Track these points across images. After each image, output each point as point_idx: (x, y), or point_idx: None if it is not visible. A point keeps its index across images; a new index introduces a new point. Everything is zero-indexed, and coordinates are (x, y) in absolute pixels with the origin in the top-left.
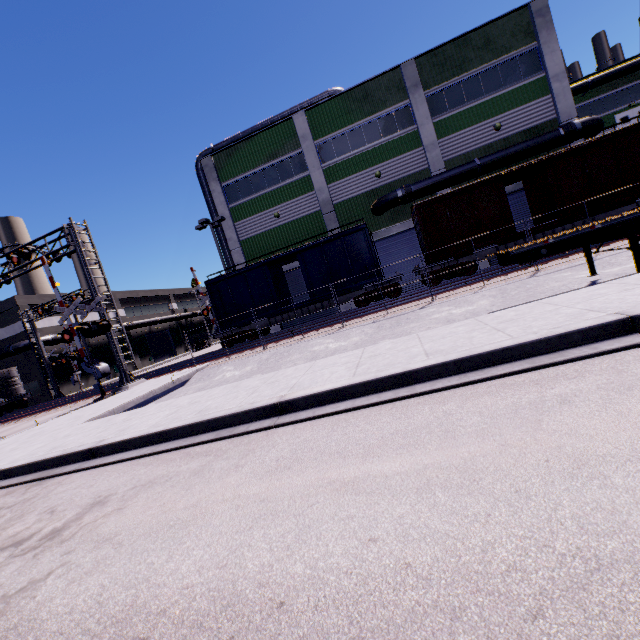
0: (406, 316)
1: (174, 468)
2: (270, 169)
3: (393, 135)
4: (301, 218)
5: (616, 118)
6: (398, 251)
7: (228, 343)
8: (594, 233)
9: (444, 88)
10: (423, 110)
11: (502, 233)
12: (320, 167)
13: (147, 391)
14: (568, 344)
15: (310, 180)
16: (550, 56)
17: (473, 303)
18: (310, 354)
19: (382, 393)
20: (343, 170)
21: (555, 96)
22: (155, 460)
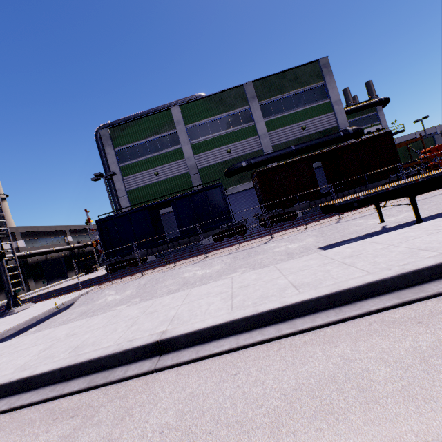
0: (254, 249)
1: (28, 440)
2: (153, 141)
3: (239, 126)
4: (174, 177)
5: (365, 131)
6: (242, 203)
7: (112, 269)
8: (386, 193)
9: (271, 101)
10: (258, 113)
11: (312, 193)
12: (189, 143)
13: (30, 316)
14: (420, 279)
15: (182, 151)
16: (332, 90)
17: (302, 240)
18: (181, 280)
19: (264, 329)
20: (205, 146)
21: (336, 113)
22: (10, 421)
